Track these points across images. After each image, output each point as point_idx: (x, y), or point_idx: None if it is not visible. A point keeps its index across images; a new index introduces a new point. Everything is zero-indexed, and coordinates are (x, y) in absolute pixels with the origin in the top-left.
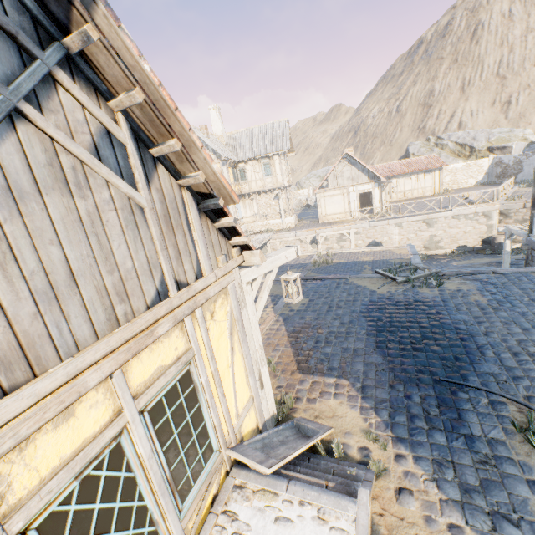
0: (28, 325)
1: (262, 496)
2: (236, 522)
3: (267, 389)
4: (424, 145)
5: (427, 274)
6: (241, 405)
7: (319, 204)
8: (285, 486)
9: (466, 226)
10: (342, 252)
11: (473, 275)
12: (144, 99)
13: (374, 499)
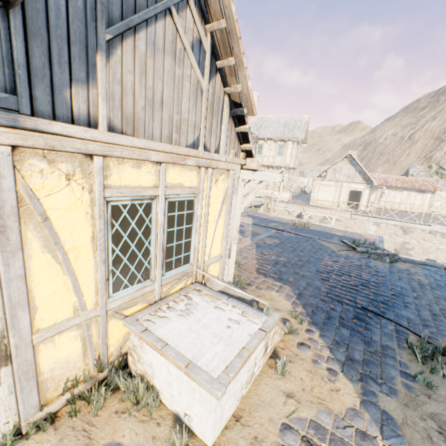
0: (140, 111)
1: (210, 297)
2: (191, 300)
3: (232, 262)
4: (424, 170)
5: (384, 253)
6: (213, 253)
7: (314, 189)
8: (226, 298)
9: (440, 244)
10: (319, 225)
11: (425, 265)
12: (225, 27)
13: (281, 341)
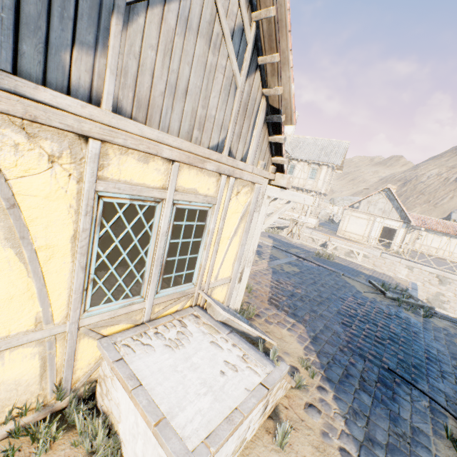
0: (157, 96)
1: (208, 328)
2: (185, 328)
3: (242, 287)
4: None
5: (418, 304)
6: (221, 274)
7: (343, 219)
8: (227, 332)
9: None
10: (345, 259)
11: None
12: (274, 16)
13: (285, 397)
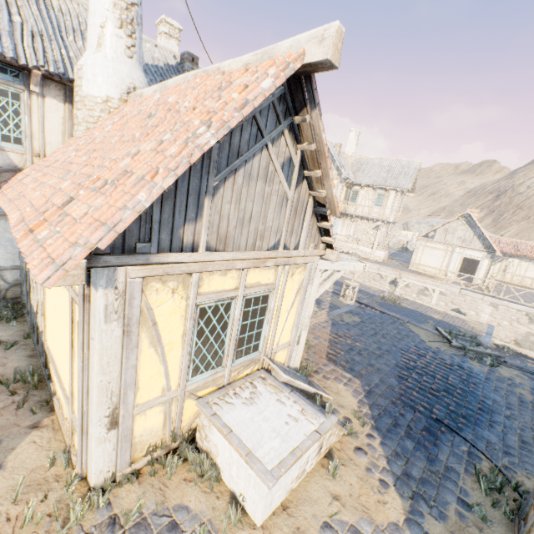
0: (231, 230)
1: (273, 388)
2: (255, 389)
3: (300, 348)
4: None
5: (487, 353)
6: (282, 340)
7: (416, 251)
8: (289, 391)
9: None
10: (414, 301)
11: None
12: (315, 149)
13: (338, 442)
